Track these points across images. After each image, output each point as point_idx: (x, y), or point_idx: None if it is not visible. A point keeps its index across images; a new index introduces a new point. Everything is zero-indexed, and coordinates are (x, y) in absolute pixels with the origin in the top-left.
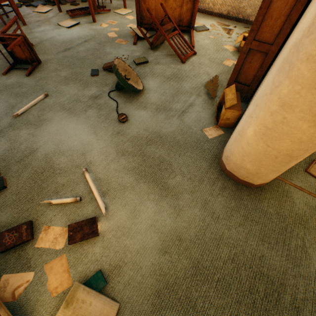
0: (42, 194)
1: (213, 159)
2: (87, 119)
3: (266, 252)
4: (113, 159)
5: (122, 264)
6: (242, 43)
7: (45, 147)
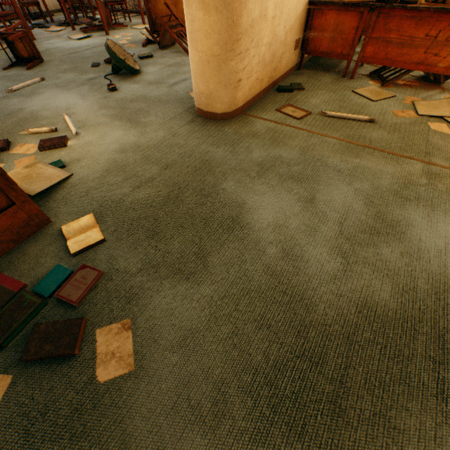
0: (23, 130)
1: (190, 108)
2: (78, 91)
3: (213, 150)
4: (95, 111)
5: (82, 159)
6: None
7: (33, 107)
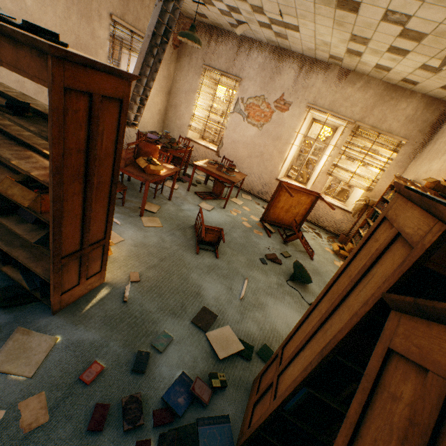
0: None
1: None
2: (290, 304)
3: None
4: None
5: None
6: (340, 251)
7: (282, 328)
